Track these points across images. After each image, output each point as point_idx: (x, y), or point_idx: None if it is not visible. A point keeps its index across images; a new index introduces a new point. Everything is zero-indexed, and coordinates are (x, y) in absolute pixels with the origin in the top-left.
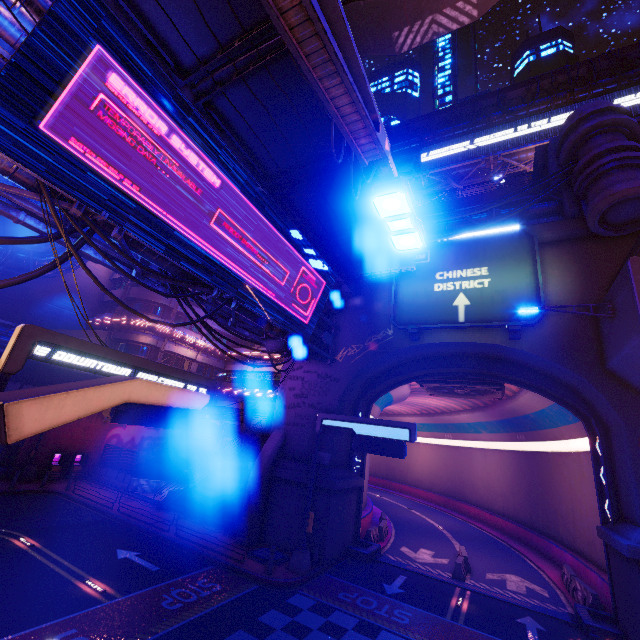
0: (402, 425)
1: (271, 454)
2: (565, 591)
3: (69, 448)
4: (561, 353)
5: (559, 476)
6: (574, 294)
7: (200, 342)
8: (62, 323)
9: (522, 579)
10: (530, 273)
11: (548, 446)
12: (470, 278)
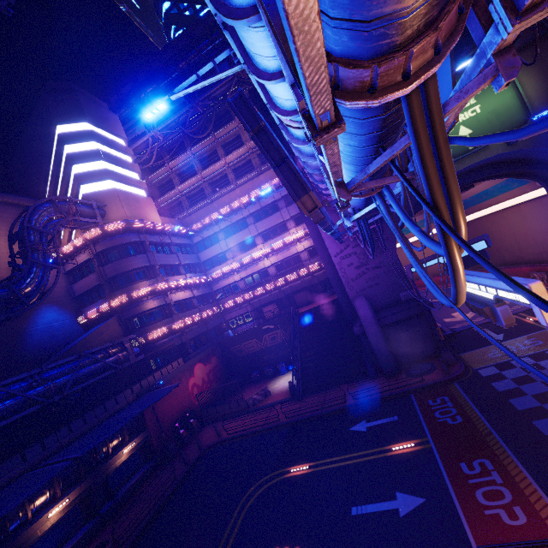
0: (477, 240)
1: (372, 314)
2: (546, 284)
3: (177, 415)
4: (547, 139)
5: (497, 228)
6: (542, 91)
7: (189, 281)
8: (60, 336)
9: None
10: (509, 87)
11: (478, 214)
12: (463, 111)
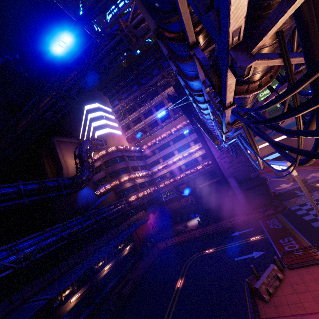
0: None
1: (237, 185)
2: None
3: (144, 236)
4: None
5: None
6: None
7: (143, 173)
8: (89, 200)
9: (315, 173)
10: None
11: None
12: None
